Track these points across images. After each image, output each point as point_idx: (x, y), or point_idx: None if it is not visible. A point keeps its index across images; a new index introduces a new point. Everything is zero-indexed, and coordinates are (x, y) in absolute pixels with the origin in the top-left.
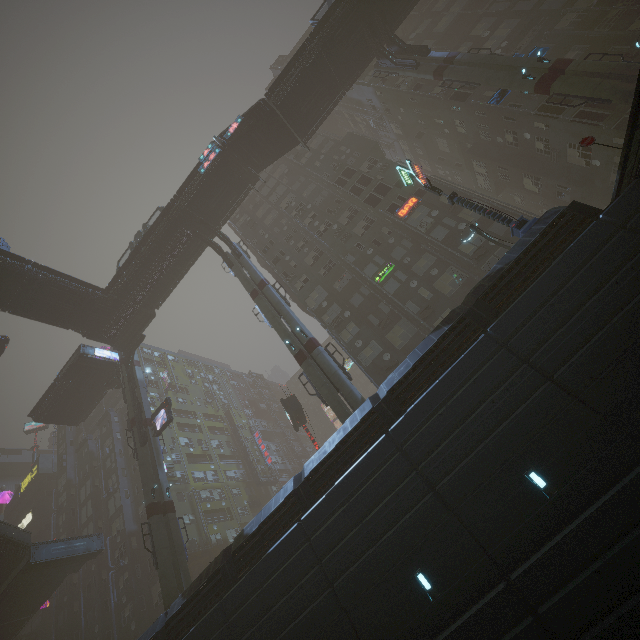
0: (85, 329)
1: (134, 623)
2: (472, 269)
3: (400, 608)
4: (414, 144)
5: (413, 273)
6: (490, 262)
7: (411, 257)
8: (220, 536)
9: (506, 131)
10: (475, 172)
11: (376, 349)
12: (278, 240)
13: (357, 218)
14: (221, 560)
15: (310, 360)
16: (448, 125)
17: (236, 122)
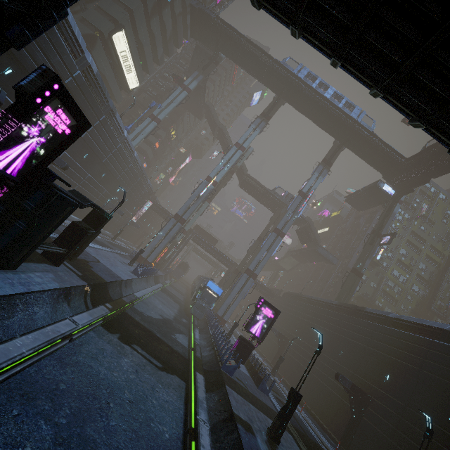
0: (385, 174)
1: (329, 294)
2: None
3: (375, 372)
4: None
5: None
6: None
7: None
8: (381, 305)
9: None
10: None
11: None
12: None
13: None
14: (353, 306)
15: None
16: None
17: None
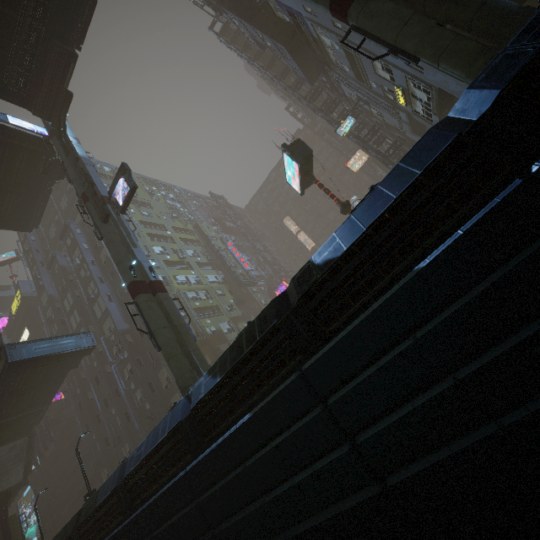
0: None
1: (148, 404)
2: None
3: None
4: None
5: None
6: None
7: None
8: (214, 328)
9: None
10: None
11: None
12: None
13: None
14: (275, 314)
15: None
16: None
17: None
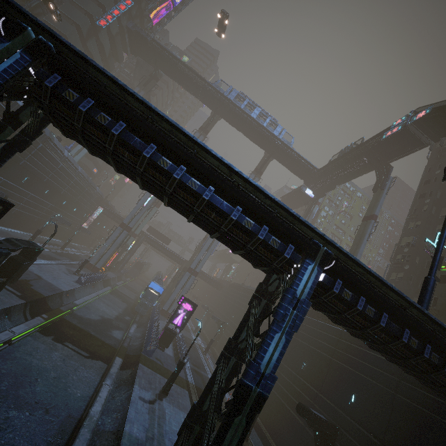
0: (305, 181)
1: None
2: None
3: None
4: None
5: None
6: None
7: None
8: None
9: None
10: None
11: None
12: None
13: None
14: None
15: None
16: None
17: (425, 111)
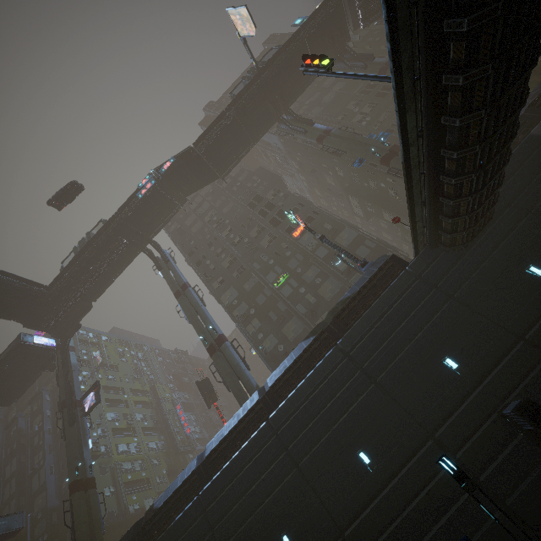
0: (26, 320)
1: None
2: (344, 281)
3: None
4: (309, 177)
5: (303, 280)
6: (356, 277)
7: (302, 268)
8: (138, 506)
9: (369, 179)
10: (351, 203)
11: (273, 341)
12: (202, 246)
13: (263, 233)
14: (132, 533)
15: (219, 352)
16: (331, 169)
17: (169, 161)
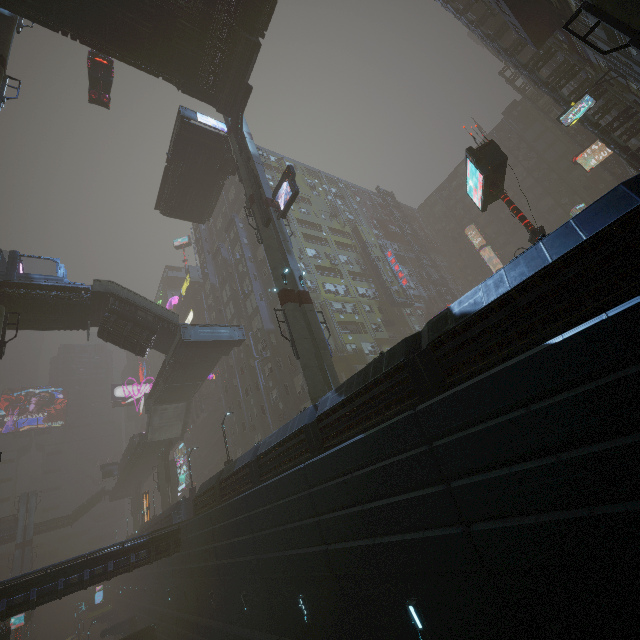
0: (176, 75)
1: (281, 404)
2: None
3: None
4: None
5: None
6: None
7: None
8: (355, 346)
9: None
10: None
11: None
12: None
13: None
14: (403, 352)
15: None
16: None
17: None
